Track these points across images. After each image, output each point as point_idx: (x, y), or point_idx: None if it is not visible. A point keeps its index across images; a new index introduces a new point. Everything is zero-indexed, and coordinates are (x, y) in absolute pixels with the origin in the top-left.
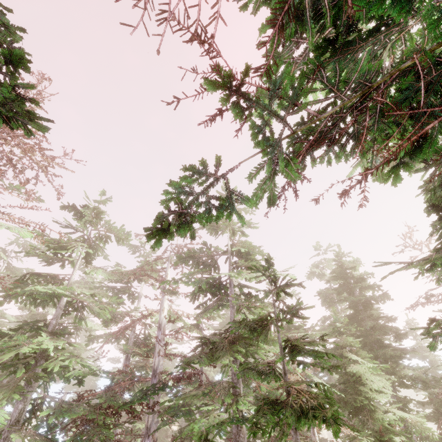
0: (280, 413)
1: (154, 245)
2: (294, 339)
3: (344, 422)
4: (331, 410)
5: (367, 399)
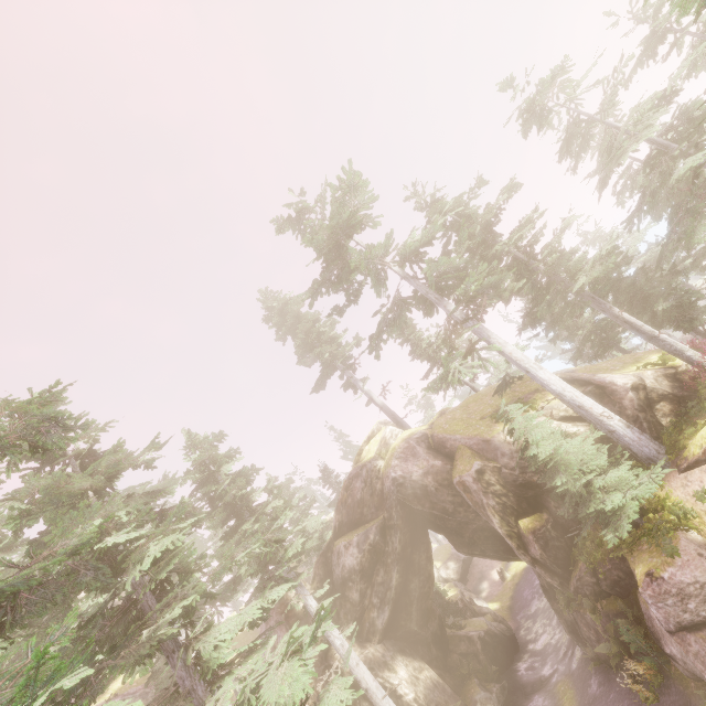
0: (698, 261)
1: None
2: None
3: None
4: None
5: None
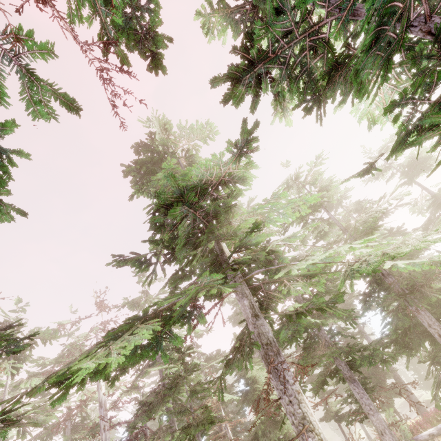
0: (188, 431)
1: (112, 386)
2: (193, 385)
3: (221, 419)
4: (205, 419)
5: (260, 391)
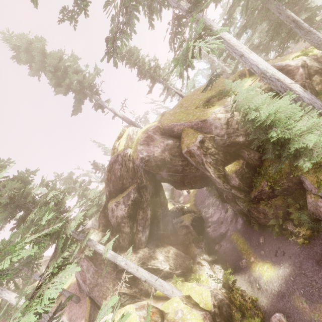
0: None
1: None
2: None
3: None
4: None
5: None
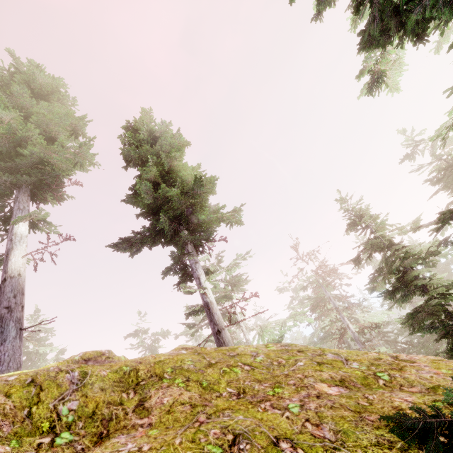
0: None
1: None
2: None
3: None
4: None
5: None
